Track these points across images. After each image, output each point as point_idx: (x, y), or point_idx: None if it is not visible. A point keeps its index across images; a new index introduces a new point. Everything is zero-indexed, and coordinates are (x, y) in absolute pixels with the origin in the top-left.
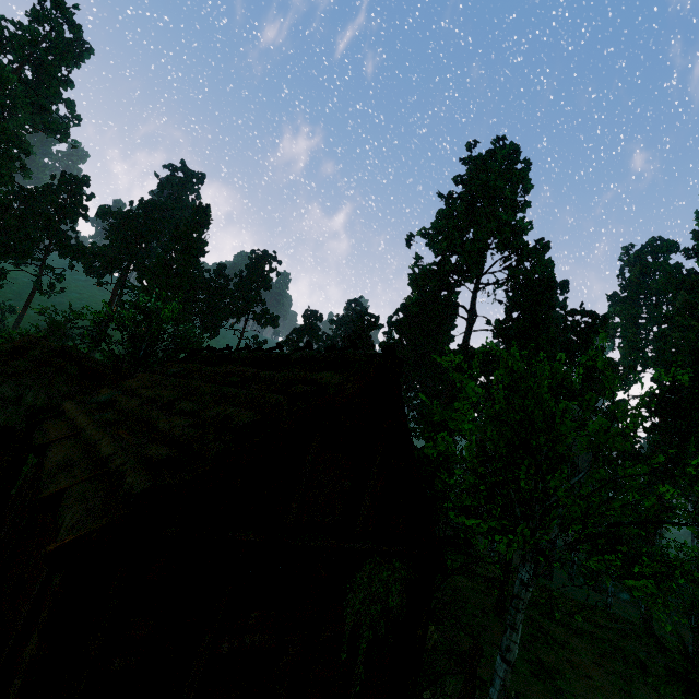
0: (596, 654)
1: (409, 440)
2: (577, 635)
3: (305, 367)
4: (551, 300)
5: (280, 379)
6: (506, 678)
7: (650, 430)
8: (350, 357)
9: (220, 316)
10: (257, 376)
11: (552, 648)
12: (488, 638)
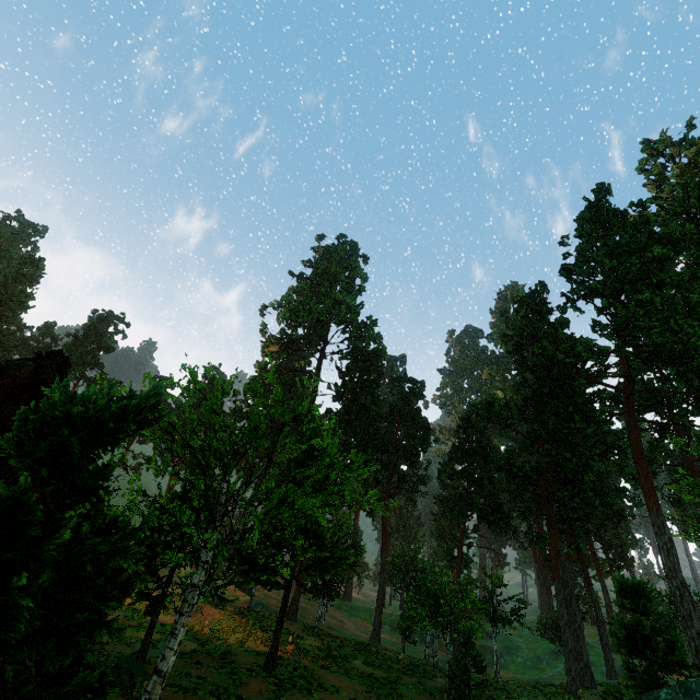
0: (362, 692)
1: None
2: (350, 677)
3: None
4: (377, 367)
5: None
6: (154, 691)
7: (453, 477)
8: (15, 363)
9: None
10: None
11: (310, 692)
12: (237, 694)
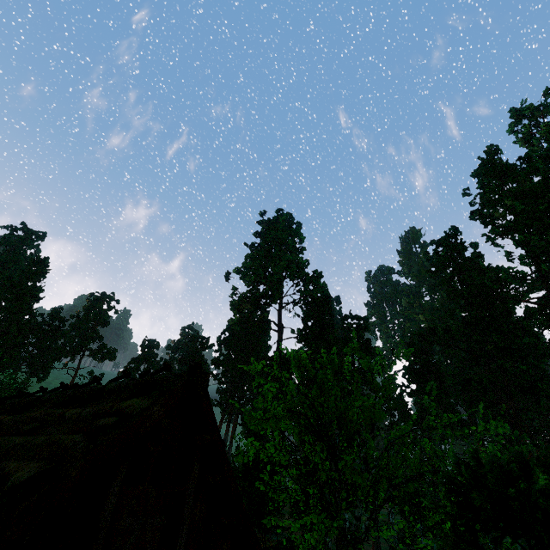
0: None
1: (223, 451)
2: None
3: (117, 397)
4: (330, 310)
5: (84, 415)
6: None
7: (411, 395)
8: (160, 380)
9: (51, 357)
10: (62, 416)
11: None
12: None
